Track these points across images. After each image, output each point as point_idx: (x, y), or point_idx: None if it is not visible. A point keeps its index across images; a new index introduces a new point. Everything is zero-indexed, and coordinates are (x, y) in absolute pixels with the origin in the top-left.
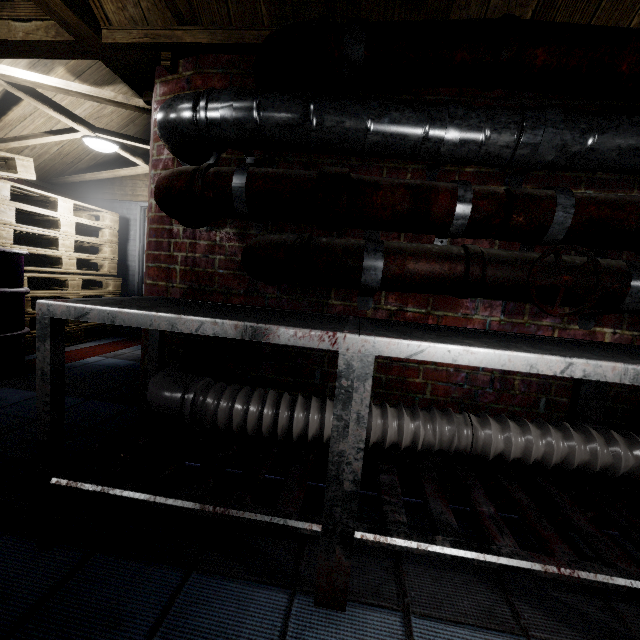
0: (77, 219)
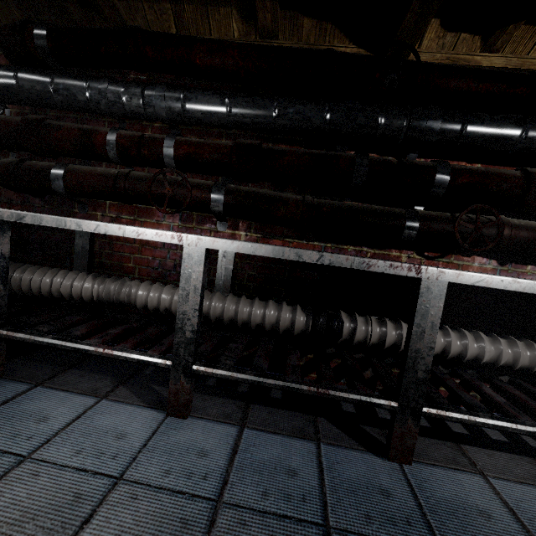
0: None
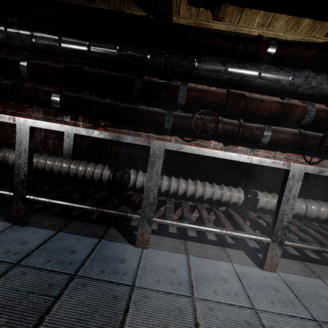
0: None
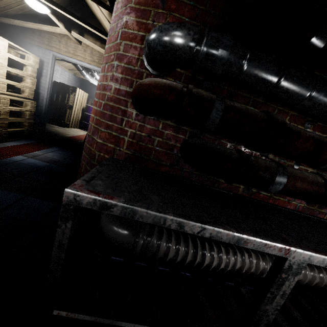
0: (10, 55)
